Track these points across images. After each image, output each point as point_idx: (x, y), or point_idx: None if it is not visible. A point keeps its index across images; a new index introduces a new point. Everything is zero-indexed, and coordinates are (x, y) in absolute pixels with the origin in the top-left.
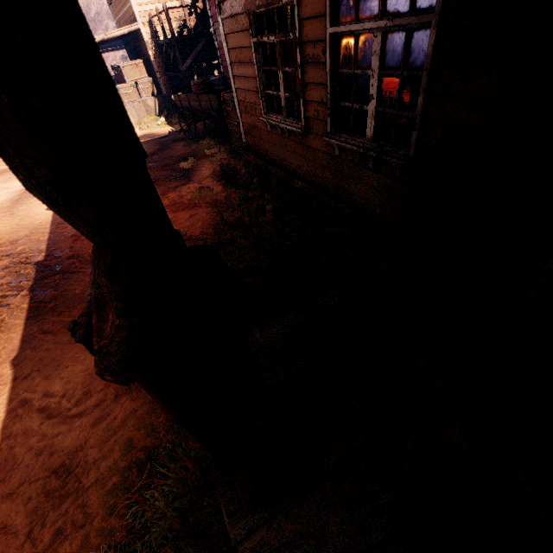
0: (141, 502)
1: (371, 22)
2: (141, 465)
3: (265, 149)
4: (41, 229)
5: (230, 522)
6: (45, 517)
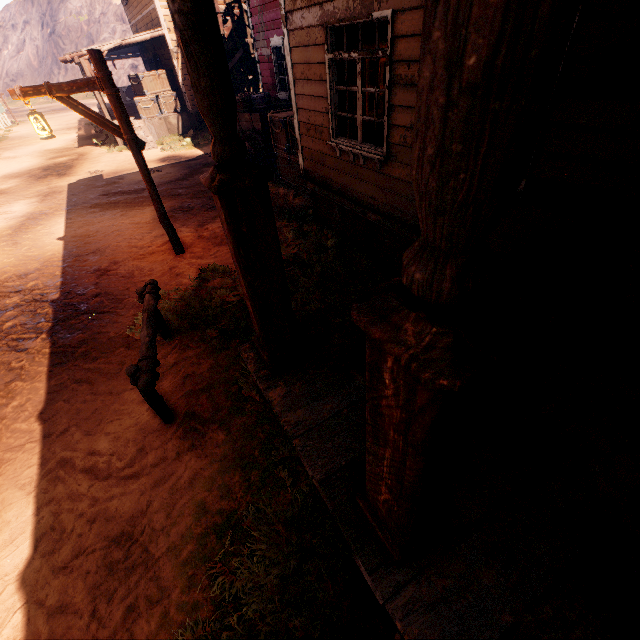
0: (226, 572)
1: None
2: (220, 530)
3: (330, 177)
4: (56, 262)
5: (373, 579)
6: (110, 592)
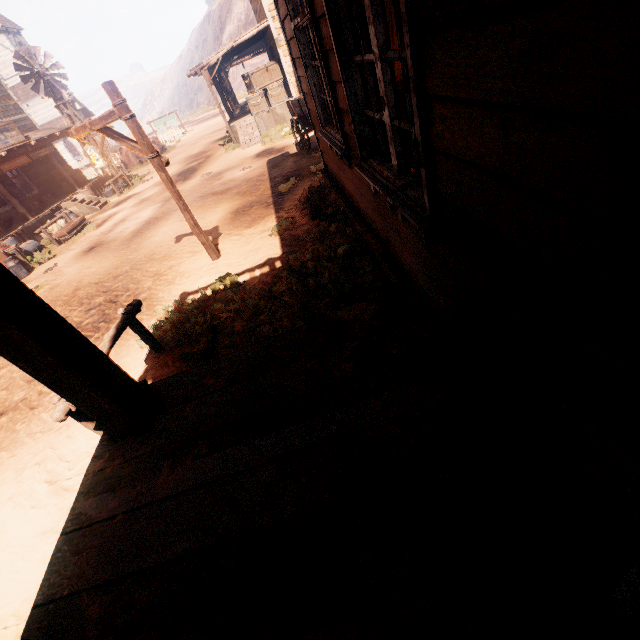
0: None
1: None
2: None
3: (335, 172)
4: (139, 265)
5: None
6: None
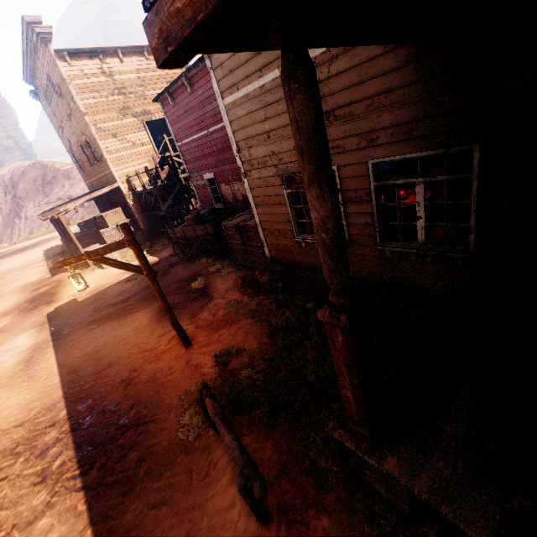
0: None
1: (416, 179)
2: None
3: (297, 259)
4: (78, 384)
5: None
6: None
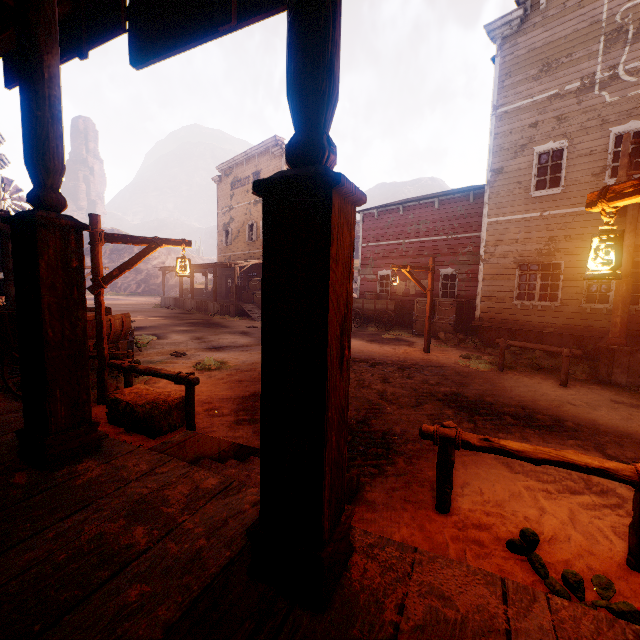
0: None
1: None
2: None
3: (507, 318)
4: None
5: None
6: None
